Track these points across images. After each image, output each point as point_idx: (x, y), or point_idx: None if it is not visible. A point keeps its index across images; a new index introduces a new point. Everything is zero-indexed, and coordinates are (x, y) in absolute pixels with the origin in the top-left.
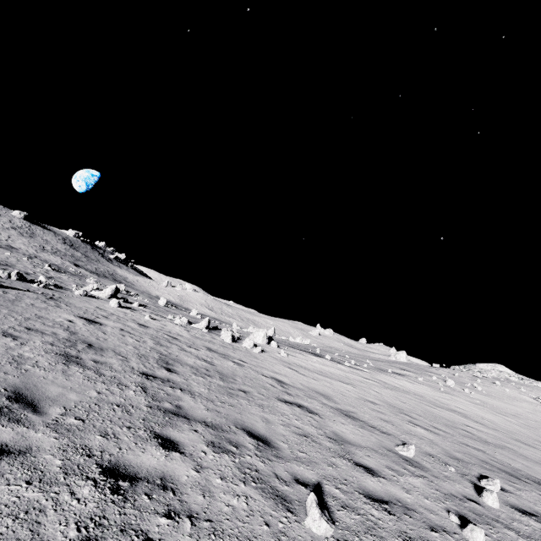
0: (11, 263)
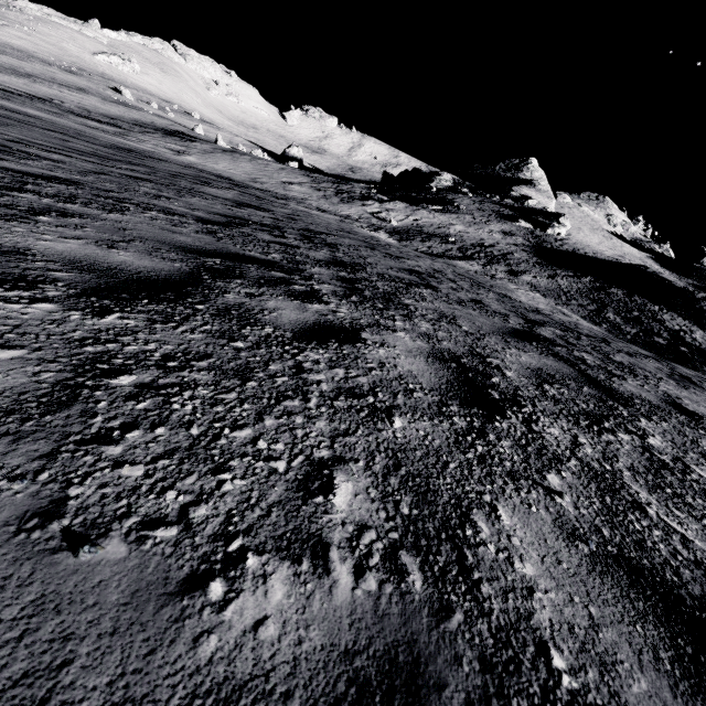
0: None
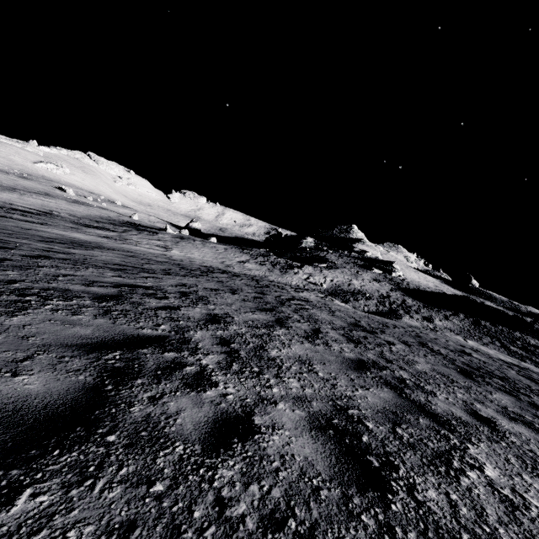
0: None
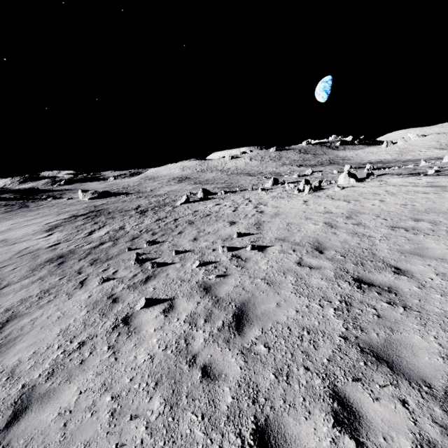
0: (243, 184)
